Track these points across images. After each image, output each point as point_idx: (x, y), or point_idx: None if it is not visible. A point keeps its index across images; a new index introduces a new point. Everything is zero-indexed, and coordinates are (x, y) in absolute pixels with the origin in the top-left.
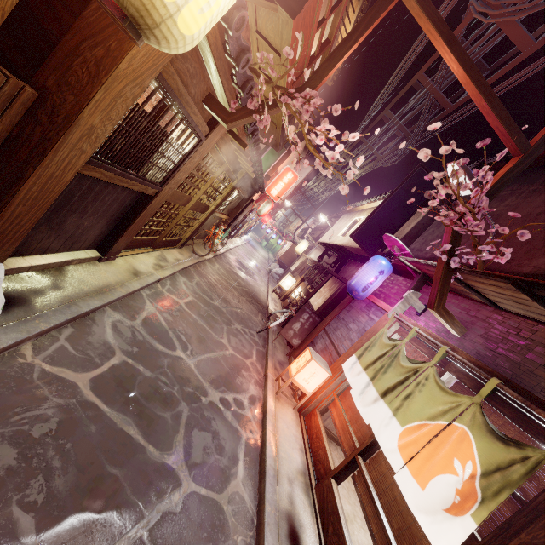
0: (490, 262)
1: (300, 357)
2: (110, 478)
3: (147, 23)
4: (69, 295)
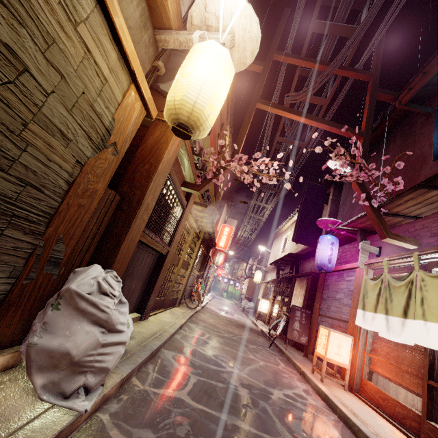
0: (394, 193)
1: (318, 338)
2: None
3: (197, 125)
4: (139, 340)
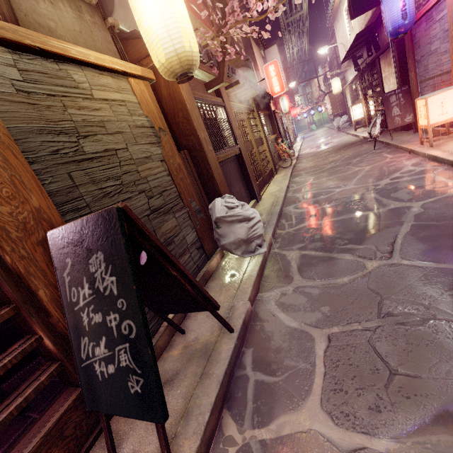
0: None
1: (418, 113)
2: (367, 226)
3: (191, 64)
4: (266, 213)
